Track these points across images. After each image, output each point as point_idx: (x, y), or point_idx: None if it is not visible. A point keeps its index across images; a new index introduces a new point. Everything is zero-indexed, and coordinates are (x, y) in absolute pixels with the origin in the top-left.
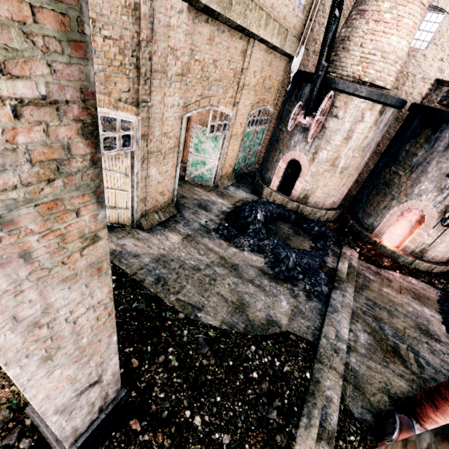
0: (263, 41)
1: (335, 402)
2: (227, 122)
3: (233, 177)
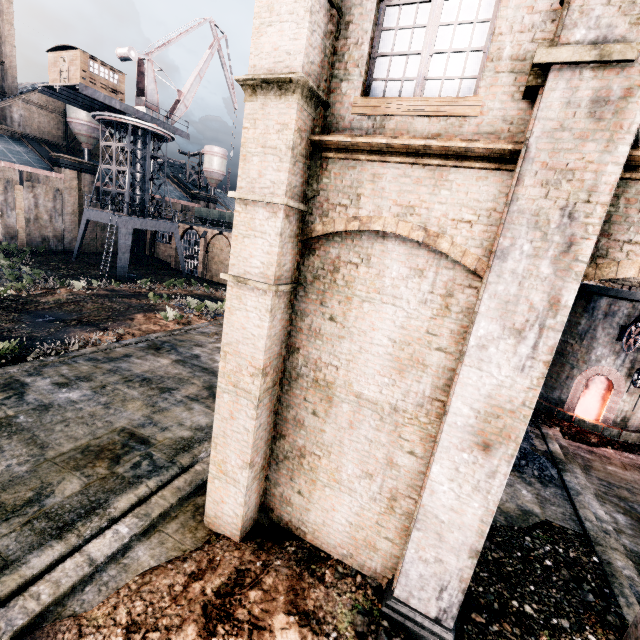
0: None
1: (638, 580)
2: None
3: None
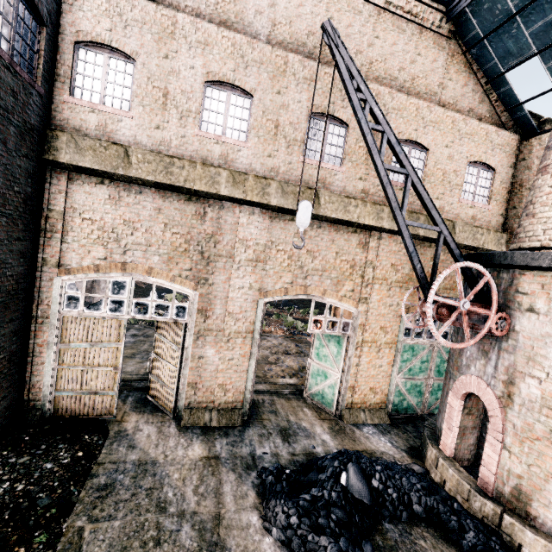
0: (397, 232)
1: None
2: (350, 321)
3: (384, 413)
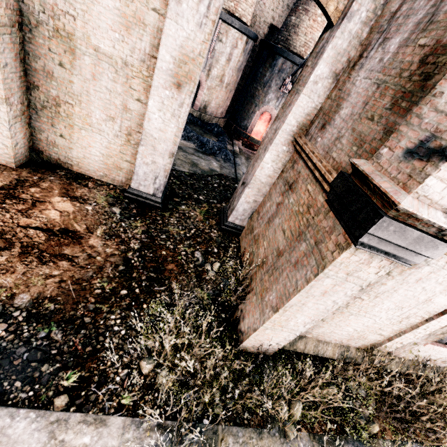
0: None
1: None
2: None
3: None
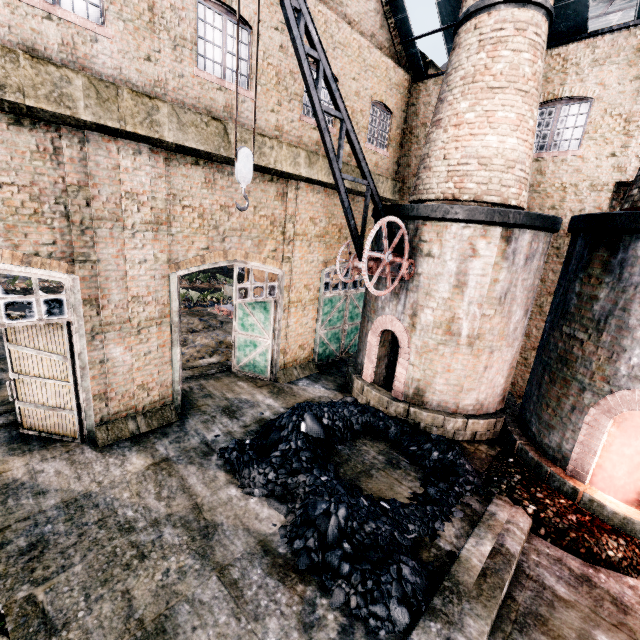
0: (314, 181)
1: None
2: (276, 284)
3: (313, 365)
